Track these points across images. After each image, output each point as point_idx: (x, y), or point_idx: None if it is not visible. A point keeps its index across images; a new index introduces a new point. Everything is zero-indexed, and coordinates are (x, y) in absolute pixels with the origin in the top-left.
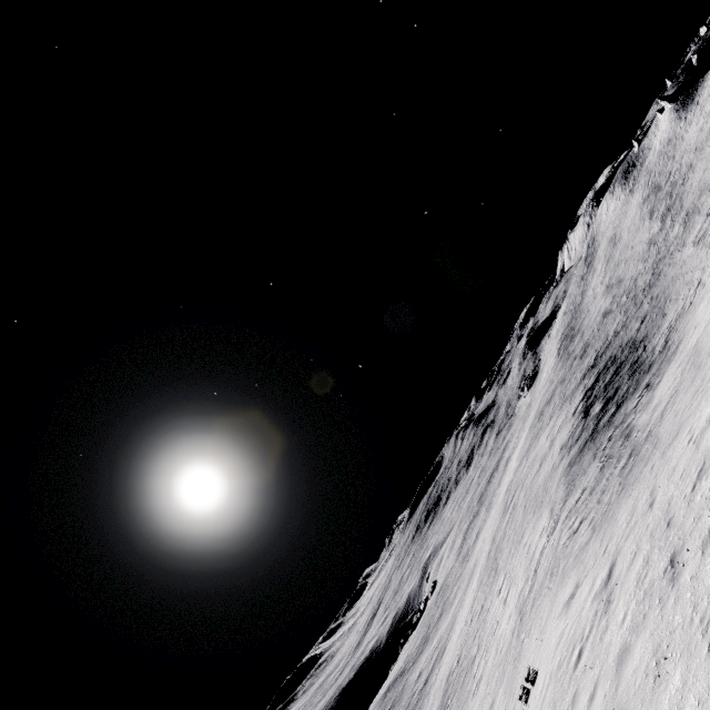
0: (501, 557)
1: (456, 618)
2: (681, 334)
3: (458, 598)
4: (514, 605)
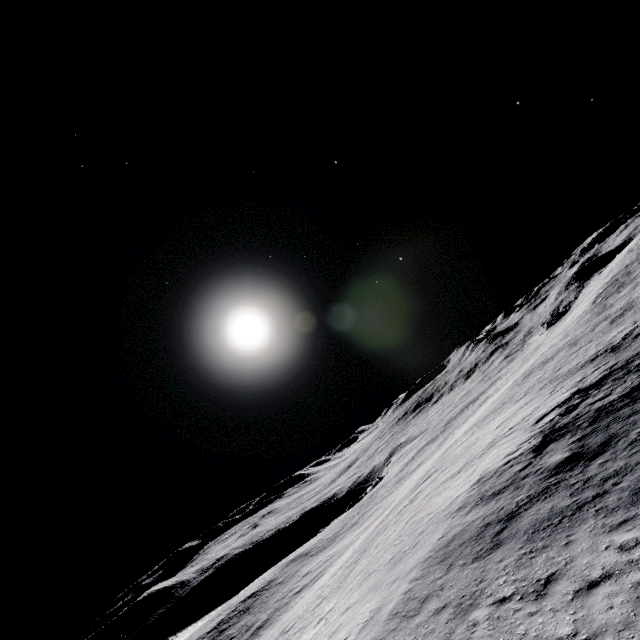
0: (360, 562)
1: (344, 552)
2: None
3: (366, 524)
4: None
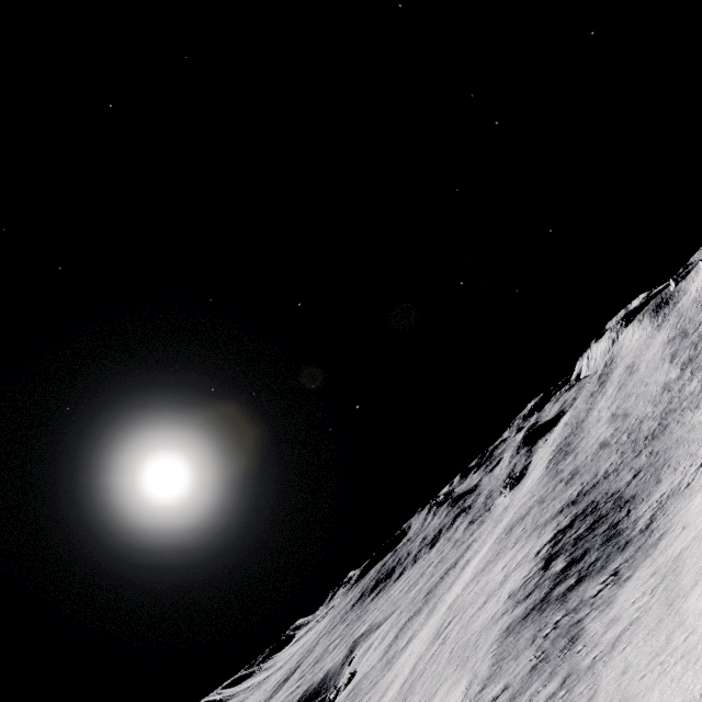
0: None
1: None
2: (668, 522)
3: None
4: None
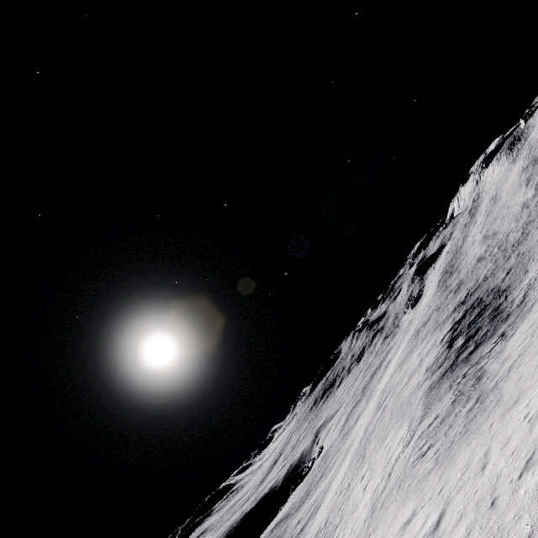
0: (369, 448)
1: (331, 484)
2: (537, 294)
3: (335, 467)
4: (370, 496)
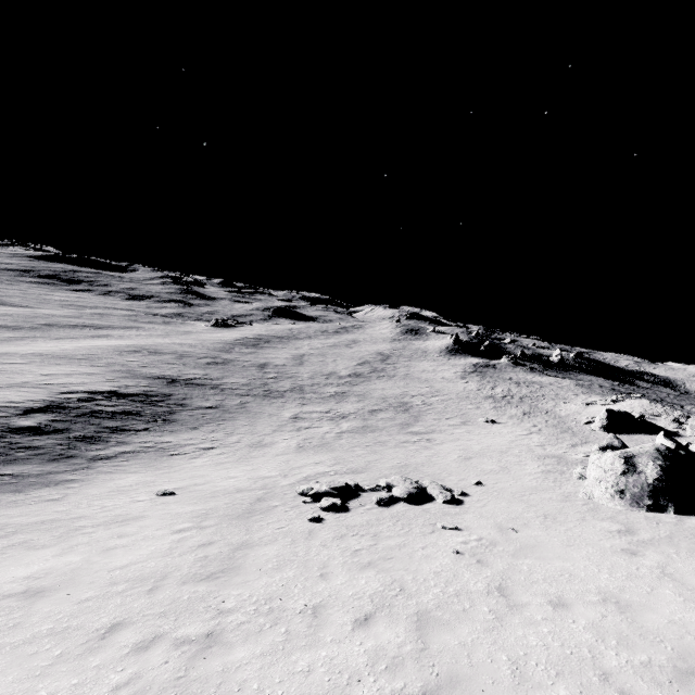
0: None
1: None
2: (97, 474)
3: None
4: None
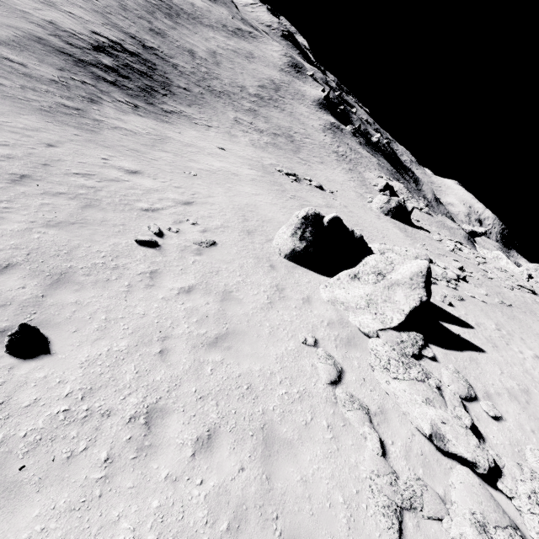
0: None
1: None
2: (176, 123)
3: None
4: None
